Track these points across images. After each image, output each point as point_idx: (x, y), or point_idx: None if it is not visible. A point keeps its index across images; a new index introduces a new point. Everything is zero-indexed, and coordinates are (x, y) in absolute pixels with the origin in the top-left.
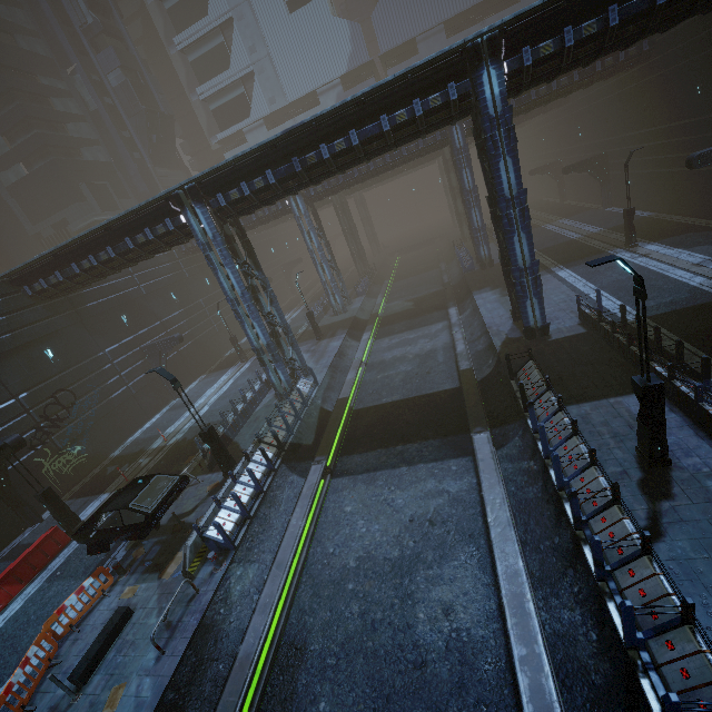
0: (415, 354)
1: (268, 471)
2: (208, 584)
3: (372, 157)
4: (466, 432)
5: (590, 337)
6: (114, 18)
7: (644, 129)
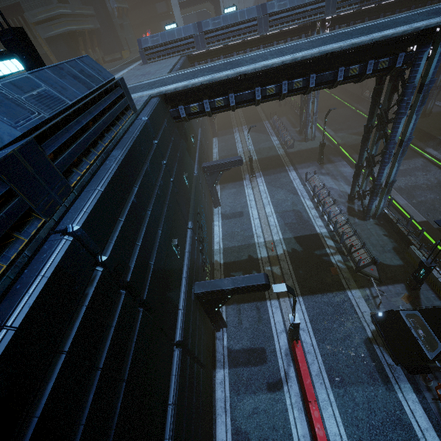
0: (427, 184)
1: None
2: None
3: None
4: None
5: None
6: None
7: None
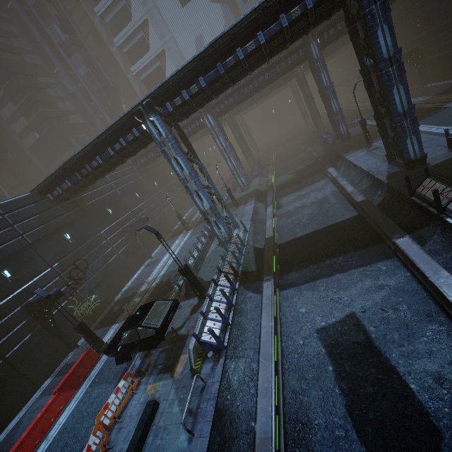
0: (311, 202)
1: (232, 291)
2: (212, 377)
3: (271, 55)
4: (381, 242)
5: None
6: (76, 35)
7: None
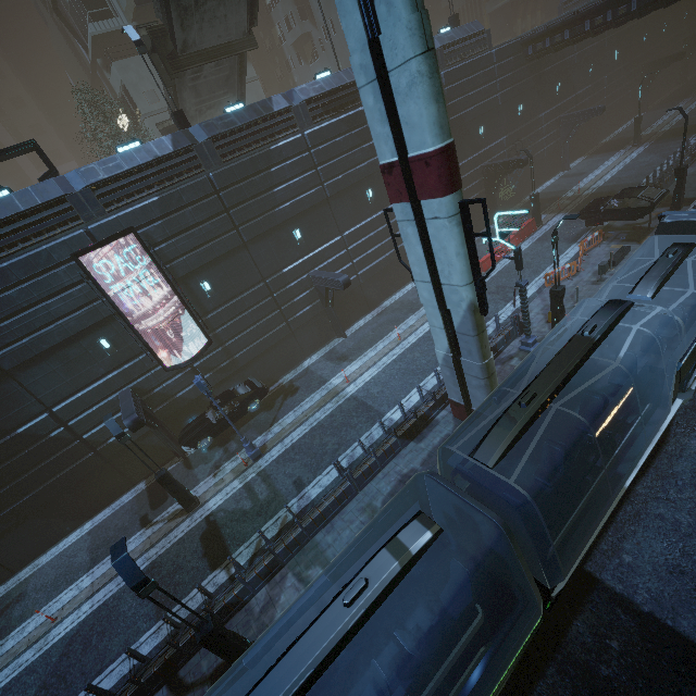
0: None
1: None
2: None
3: None
4: None
5: None
6: None
7: None
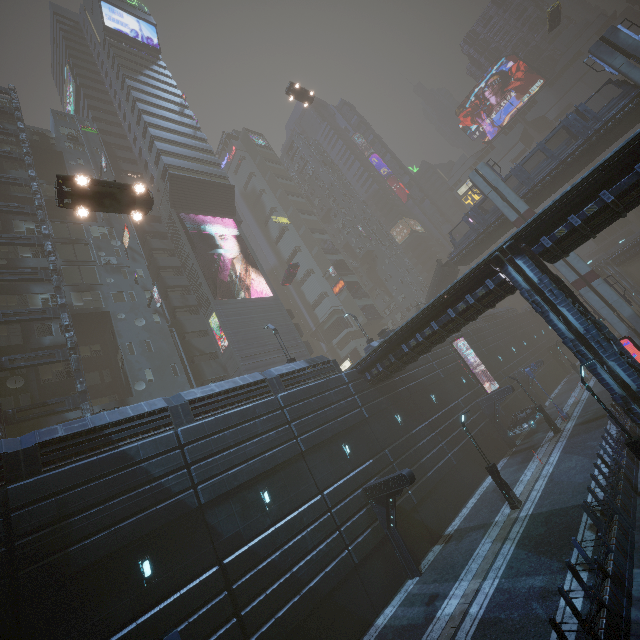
0: None
1: None
2: None
3: None
4: None
5: None
6: None
7: None
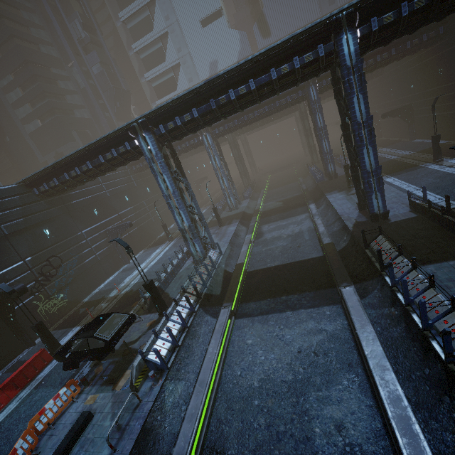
0: (288, 234)
1: (190, 312)
2: (148, 396)
3: (262, 99)
4: (333, 286)
5: (421, 219)
6: (97, 34)
7: (440, 86)
